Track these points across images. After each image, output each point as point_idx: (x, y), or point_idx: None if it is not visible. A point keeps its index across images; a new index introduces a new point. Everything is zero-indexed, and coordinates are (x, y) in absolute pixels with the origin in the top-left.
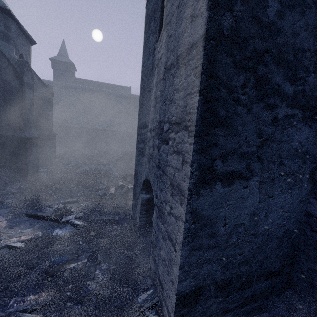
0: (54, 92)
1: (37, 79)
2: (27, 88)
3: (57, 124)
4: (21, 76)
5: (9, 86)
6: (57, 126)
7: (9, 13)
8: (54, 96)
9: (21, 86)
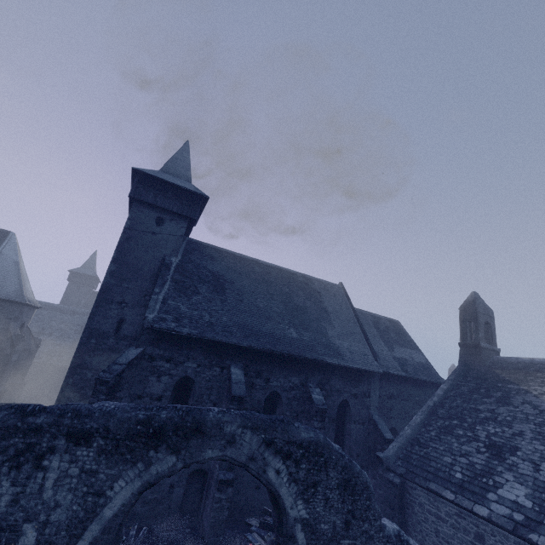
0: (54, 319)
1: (30, 335)
2: (16, 354)
3: (38, 361)
4: (15, 346)
5: (3, 352)
6: (37, 363)
7: (26, 305)
8: (51, 323)
9: (11, 353)
